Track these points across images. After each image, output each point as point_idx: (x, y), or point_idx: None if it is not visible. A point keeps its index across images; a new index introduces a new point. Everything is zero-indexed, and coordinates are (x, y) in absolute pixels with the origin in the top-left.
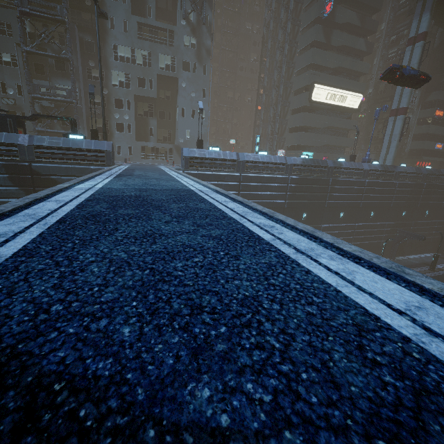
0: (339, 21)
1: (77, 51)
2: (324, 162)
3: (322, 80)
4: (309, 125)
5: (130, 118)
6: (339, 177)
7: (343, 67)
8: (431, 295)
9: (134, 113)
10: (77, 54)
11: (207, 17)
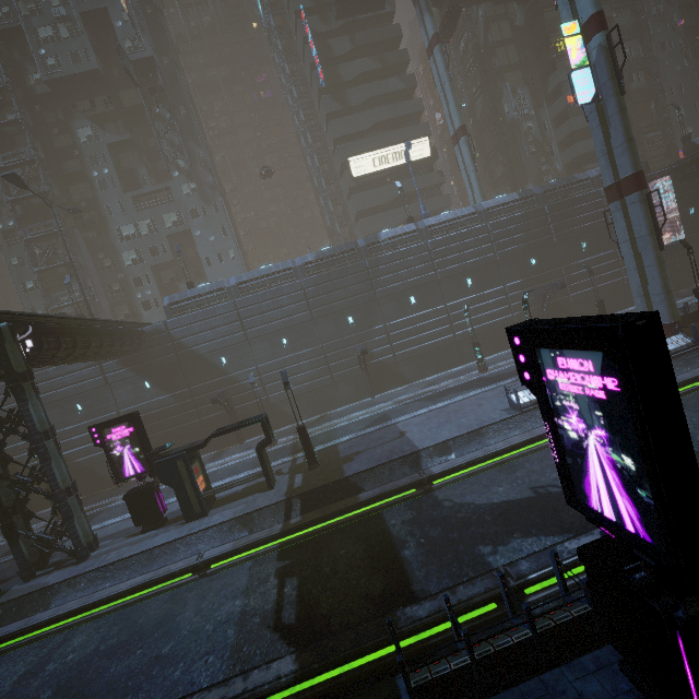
0: (350, 78)
1: (82, 251)
2: (350, 245)
3: (360, 149)
4: (368, 206)
5: (153, 292)
6: (381, 254)
7: (383, 121)
8: None
9: (156, 285)
10: (82, 253)
11: (200, 156)
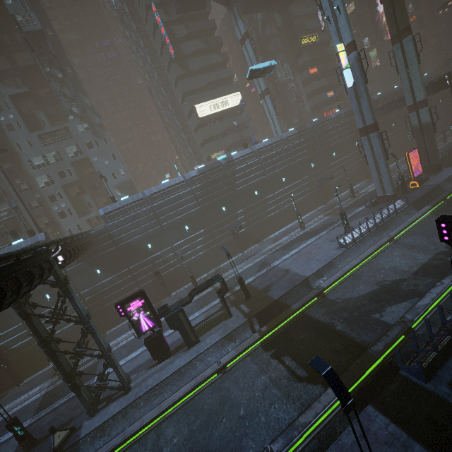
0: (188, 53)
1: (2, 180)
2: (217, 163)
3: (201, 99)
4: (210, 136)
5: (66, 205)
6: (236, 167)
7: (212, 81)
8: None
9: (67, 199)
10: (3, 181)
11: (87, 104)
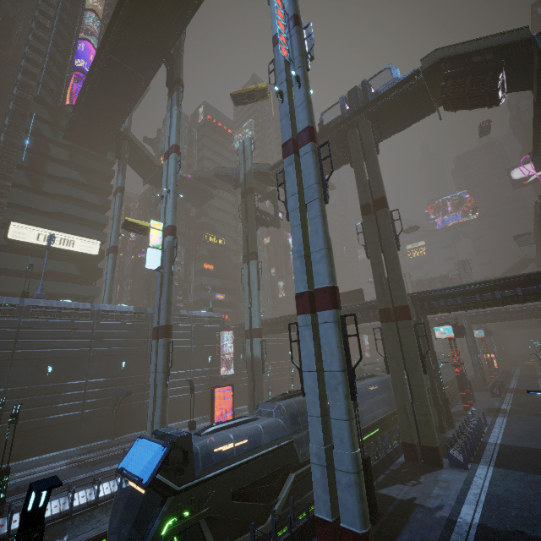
0: (54, 174)
1: None
2: None
3: (32, 221)
4: (9, 267)
5: None
6: None
7: (68, 214)
8: None
9: None
10: None
11: None
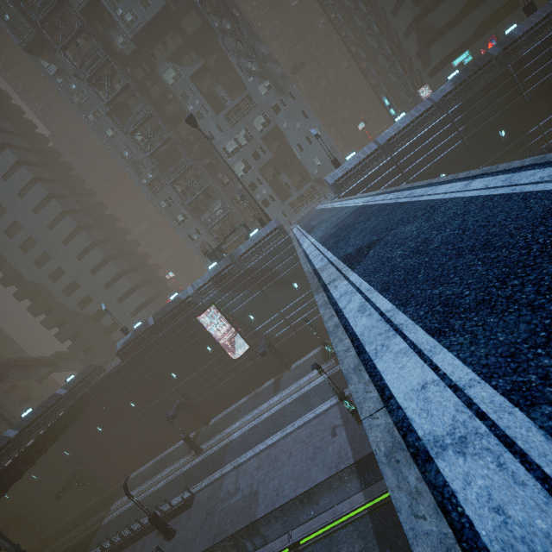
0: None
1: (208, 177)
2: (484, 58)
3: None
4: (437, 28)
5: (267, 191)
6: (521, 52)
7: None
8: (460, 180)
9: (267, 184)
10: (209, 178)
11: (263, 53)
